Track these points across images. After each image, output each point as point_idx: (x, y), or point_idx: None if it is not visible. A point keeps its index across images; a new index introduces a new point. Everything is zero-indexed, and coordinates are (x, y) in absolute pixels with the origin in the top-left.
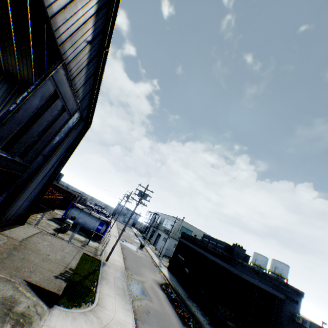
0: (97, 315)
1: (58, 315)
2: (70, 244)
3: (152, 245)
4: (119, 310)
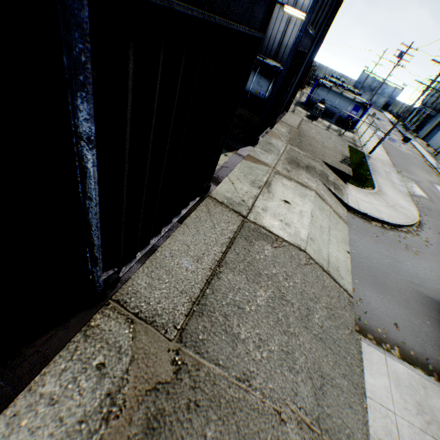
0: (381, 198)
1: (353, 190)
2: (331, 133)
3: (420, 139)
4: (399, 200)
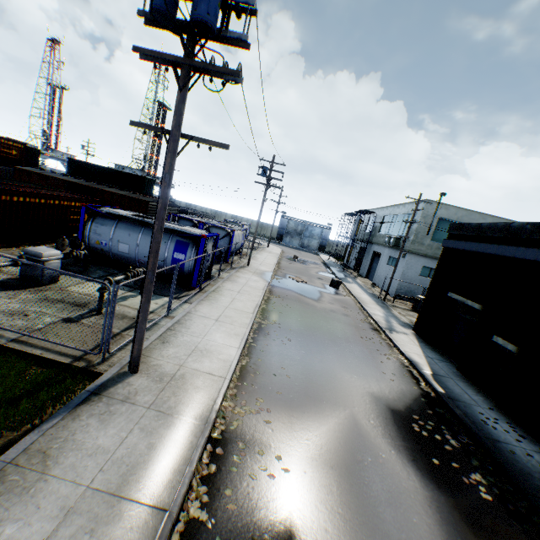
0: None
1: None
2: None
3: (365, 278)
4: None
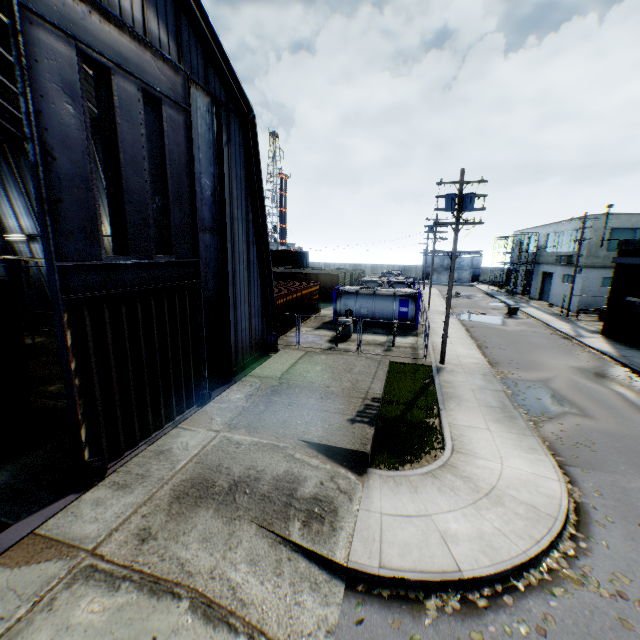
0: (460, 475)
1: (381, 488)
2: (360, 357)
3: (538, 300)
4: (510, 456)
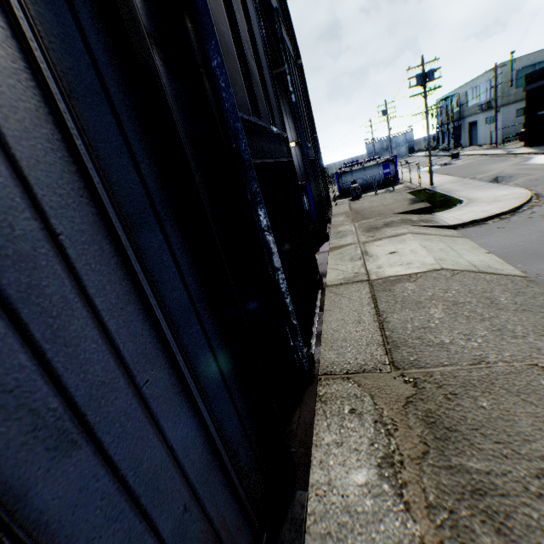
0: (476, 202)
1: (444, 214)
2: (383, 195)
3: (468, 147)
4: (496, 193)
